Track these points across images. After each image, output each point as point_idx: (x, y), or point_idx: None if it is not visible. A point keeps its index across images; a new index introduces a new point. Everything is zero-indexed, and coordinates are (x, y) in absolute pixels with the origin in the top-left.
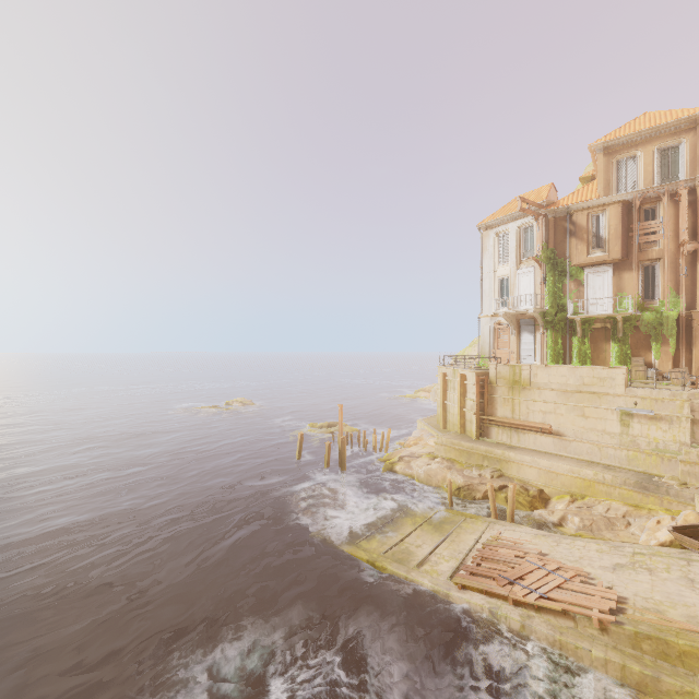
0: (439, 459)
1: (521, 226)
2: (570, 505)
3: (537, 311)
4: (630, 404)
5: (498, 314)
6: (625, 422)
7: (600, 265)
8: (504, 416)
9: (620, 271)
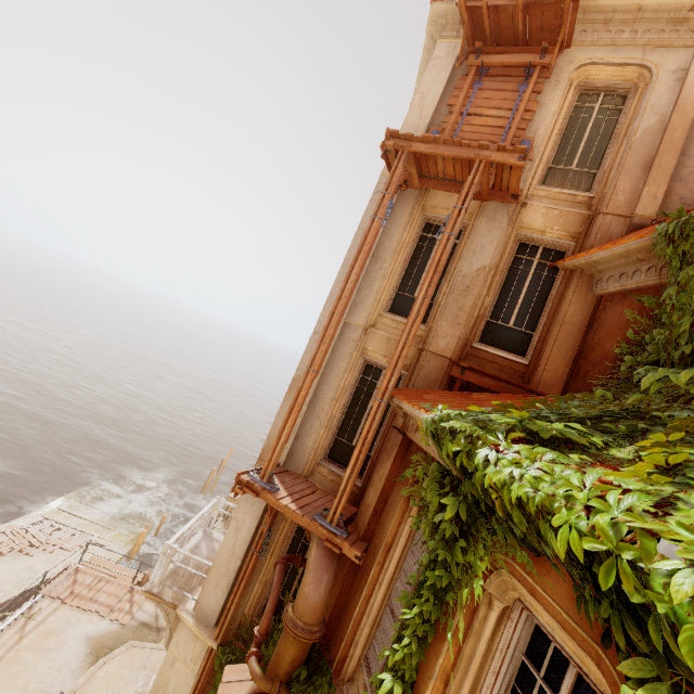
0: None
1: None
2: None
3: None
4: None
5: None
6: None
7: None
8: None
9: None
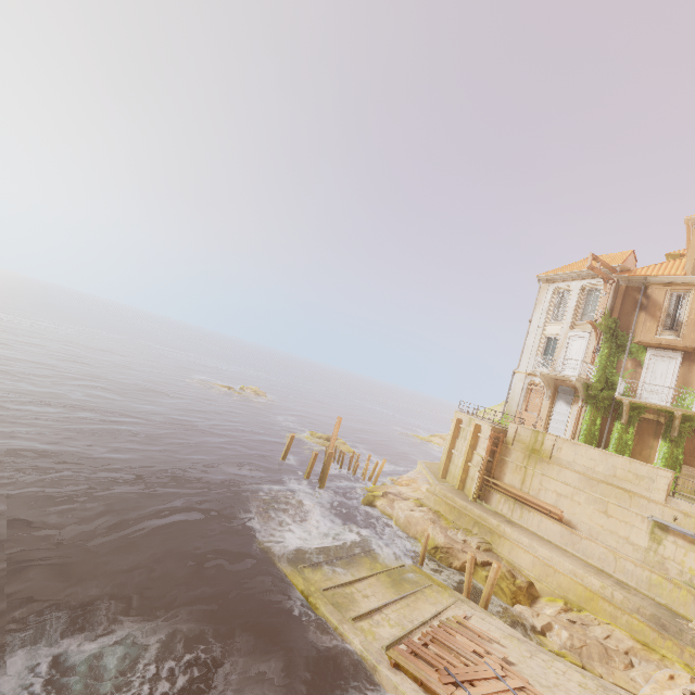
0: (425, 508)
1: (586, 287)
2: (562, 613)
3: (581, 381)
4: (668, 517)
5: (535, 372)
6: (656, 536)
7: (668, 350)
8: (511, 484)
9: (692, 362)
